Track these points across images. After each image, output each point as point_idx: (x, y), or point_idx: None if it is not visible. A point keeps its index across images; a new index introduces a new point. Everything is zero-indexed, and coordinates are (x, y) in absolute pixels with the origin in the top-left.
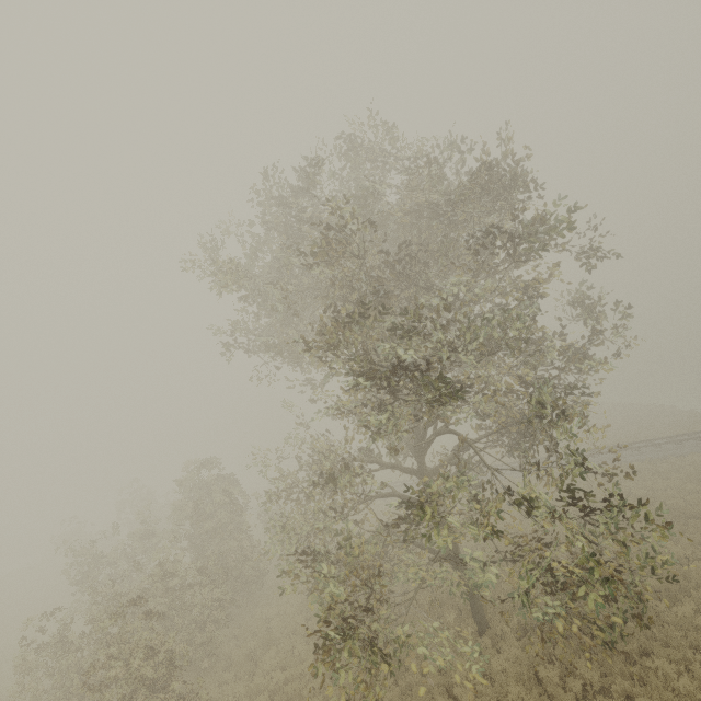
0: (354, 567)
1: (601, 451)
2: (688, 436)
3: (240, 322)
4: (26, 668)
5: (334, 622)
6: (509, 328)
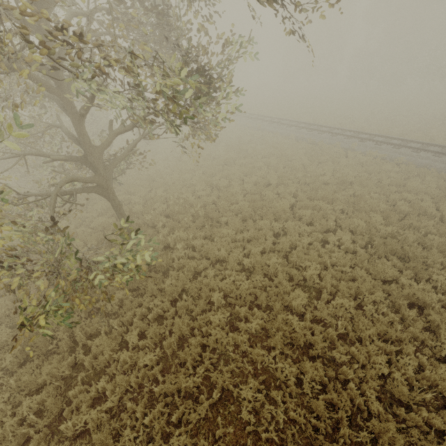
0: None
1: None
2: None
3: None
4: None
5: None
6: None
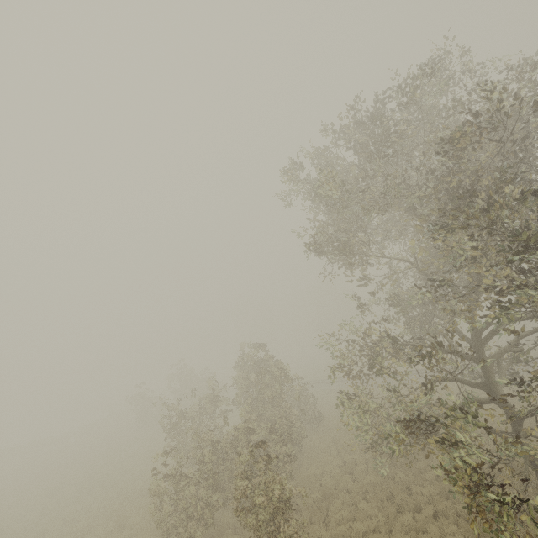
0: (474, 437)
1: None
2: None
3: (320, 227)
4: (155, 493)
5: (382, 485)
6: None
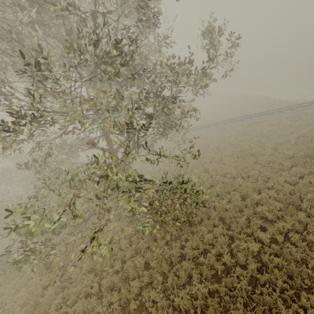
0: None
1: (227, 122)
2: (266, 112)
3: None
4: None
5: None
6: (86, 52)
